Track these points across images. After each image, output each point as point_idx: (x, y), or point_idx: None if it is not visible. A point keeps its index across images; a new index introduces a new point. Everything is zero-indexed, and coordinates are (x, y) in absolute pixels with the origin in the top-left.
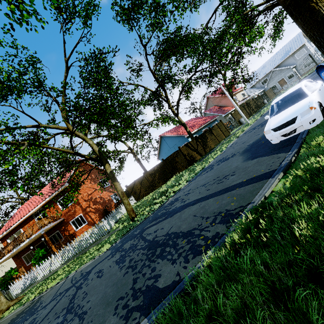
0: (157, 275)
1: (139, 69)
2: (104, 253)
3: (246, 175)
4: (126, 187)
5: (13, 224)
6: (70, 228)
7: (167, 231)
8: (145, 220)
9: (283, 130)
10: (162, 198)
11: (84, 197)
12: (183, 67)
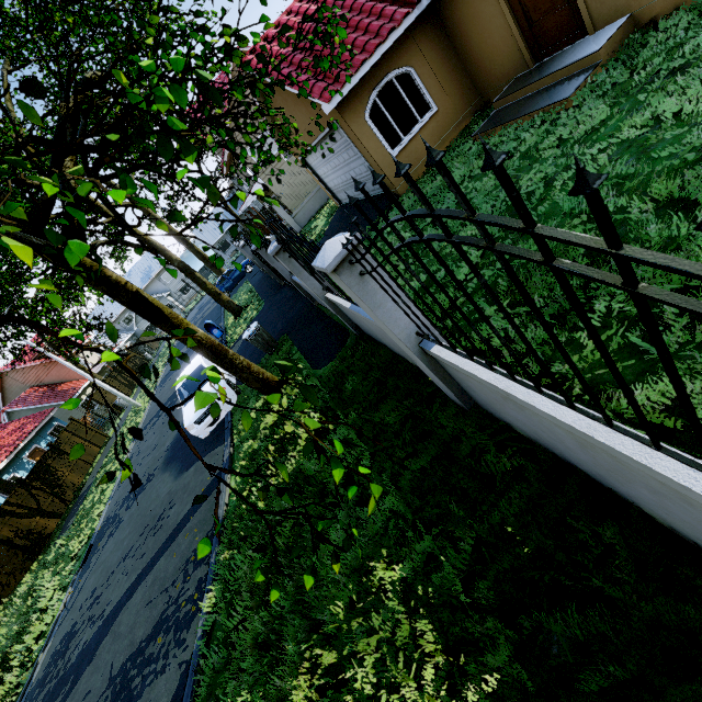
0: None
1: None
2: None
3: (192, 495)
4: None
5: None
6: None
7: (109, 677)
8: None
9: (207, 420)
10: (7, 681)
11: None
12: None
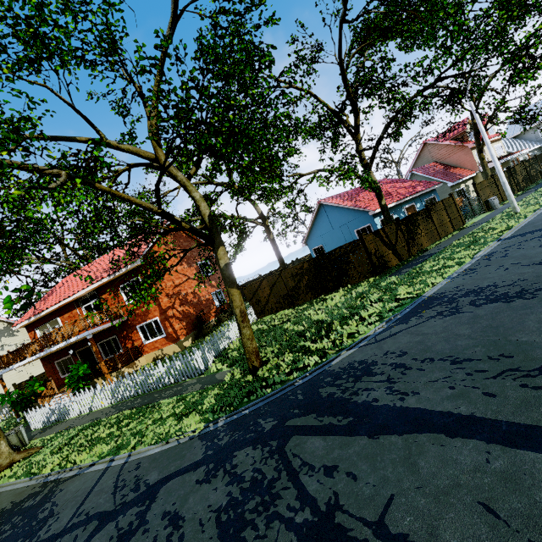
0: None
1: (315, 57)
2: (189, 440)
3: None
4: (244, 287)
5: (47, 307)
6: (136, 337)
7: (380, 511)
8: (285, 392)
9: None
10: (322, 343)
11: (167, 289)
12: (418, 62)
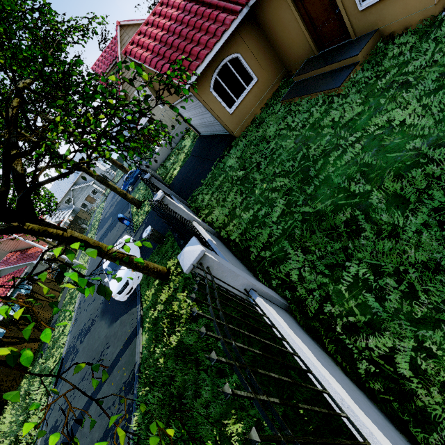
0: None
1: None
2: None
3: (120, 341)
4: None
5: None
6: None
7: None
8: None
9: (125, 291)
10: None
11: None
12: None
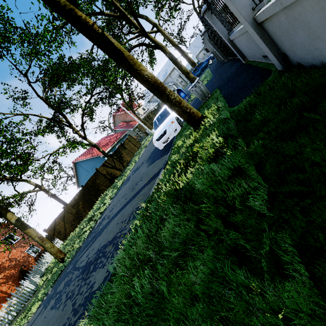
0: (92, 284)
1: (25, 96)
2: (34, 314)
3: (148, 177)
4: (45, 230)
5: None
6: None
7: (98, 248)
8: (77, 253)
9: (162, 139)
10: (90, 224)
11: None
12: (77, 93)
